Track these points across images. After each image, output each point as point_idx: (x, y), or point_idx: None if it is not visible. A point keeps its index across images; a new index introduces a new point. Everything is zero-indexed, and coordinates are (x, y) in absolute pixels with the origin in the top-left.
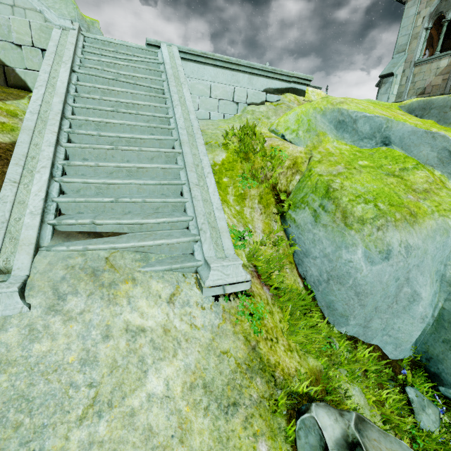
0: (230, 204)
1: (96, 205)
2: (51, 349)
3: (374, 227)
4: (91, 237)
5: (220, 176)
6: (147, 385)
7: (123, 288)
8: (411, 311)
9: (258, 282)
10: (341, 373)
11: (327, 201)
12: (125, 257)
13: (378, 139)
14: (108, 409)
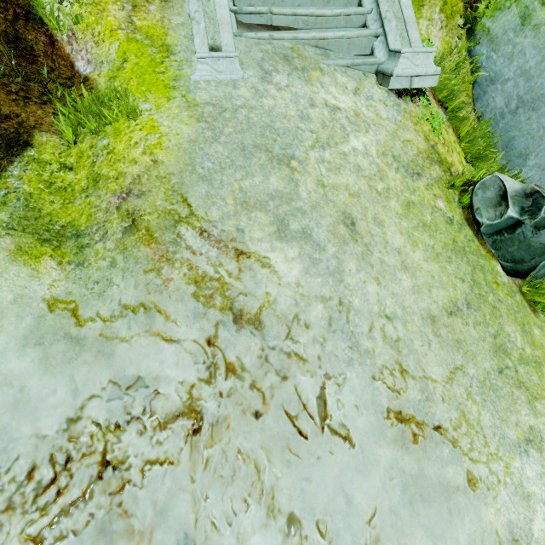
0: None
1: None
2: (276, 105)
3: None
4: (270, 29)
5: None
6: (351, 143)
7: (314, 74)
8: None
9: (434, 102)
10: None
11: None
12: (307, 50)
13: None
14: (327, 147)
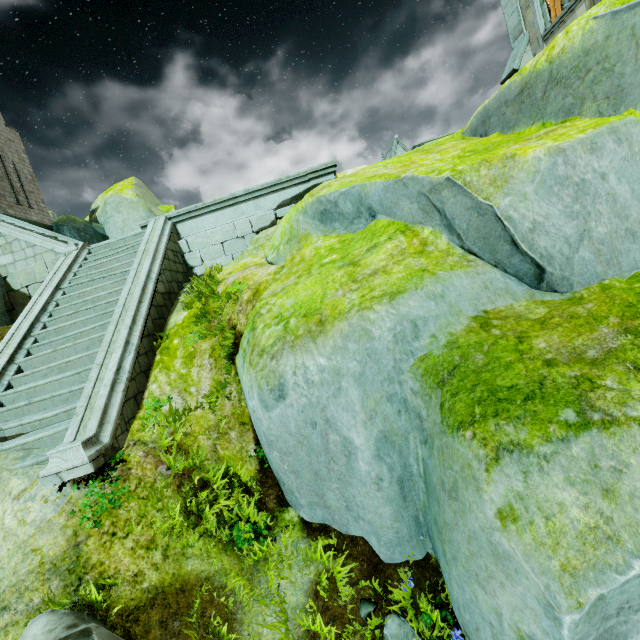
0: (173, 368)
1: (16, 411)
2: None
3: (269, 356)
4: None
5: (173, 338)
6: None
7: None
8: (355, 473)
9: (155, 461)
10: (233, 582)
11: (251, 334)
12: (8, 457)
13: (365, 213)
14: None
